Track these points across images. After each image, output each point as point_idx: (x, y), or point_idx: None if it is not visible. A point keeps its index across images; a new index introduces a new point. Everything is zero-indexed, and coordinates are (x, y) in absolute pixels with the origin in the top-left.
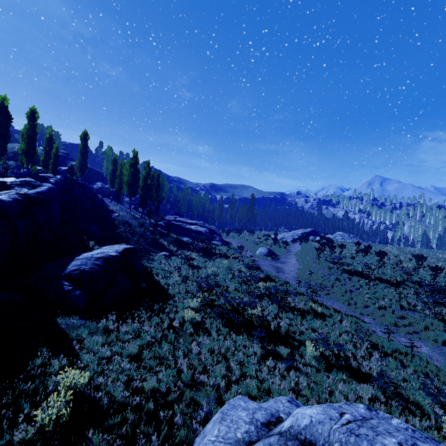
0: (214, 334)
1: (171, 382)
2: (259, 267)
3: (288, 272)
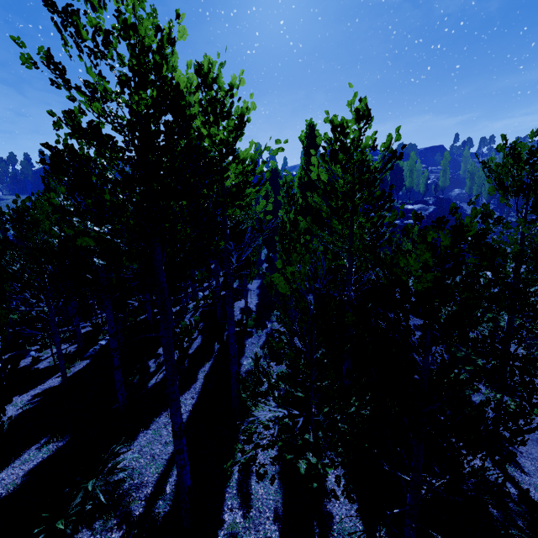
0: None
1: None
2: None
3: None
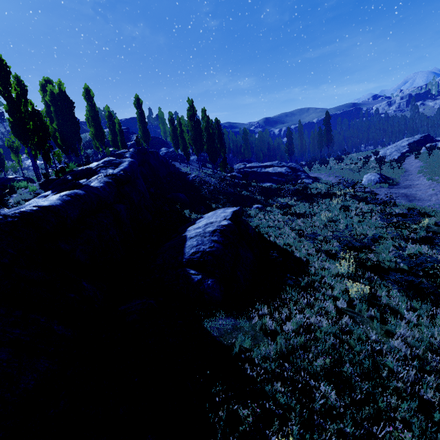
0: (409, 315)
1: (438, 439)
2: (384, 199)
3: (425, 198)
